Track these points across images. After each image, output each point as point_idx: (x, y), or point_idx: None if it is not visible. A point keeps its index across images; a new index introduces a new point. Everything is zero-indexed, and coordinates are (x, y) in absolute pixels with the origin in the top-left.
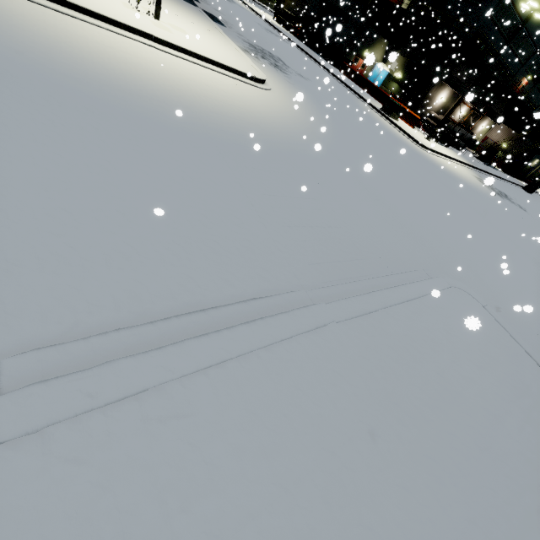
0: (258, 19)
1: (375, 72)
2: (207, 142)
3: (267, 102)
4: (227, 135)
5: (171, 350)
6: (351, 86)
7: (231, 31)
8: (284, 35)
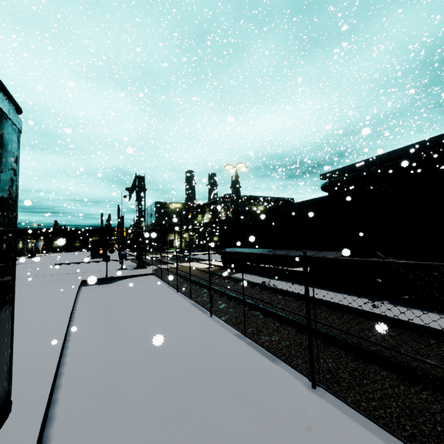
0: None
1: None
2: None
3: None
4: None
5: None
6: None
7: None
8: None
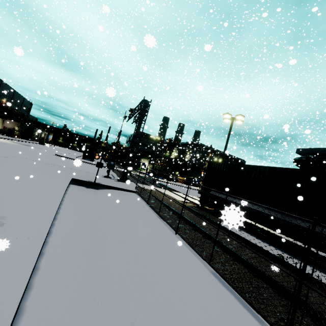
0: None
1: None
2: None
3: None
4: None
5: None
6: None
7: None
8: None
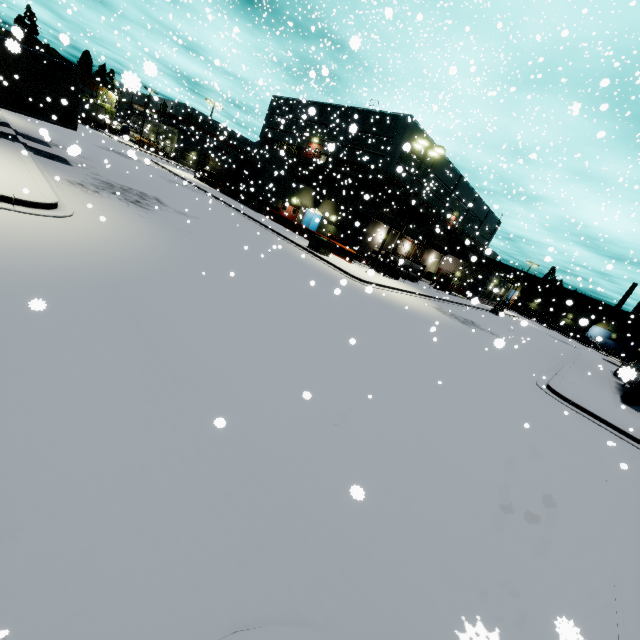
0: (167, 174)
1: (307, 217)
2: None
3: (10, 228)
4: None
5: None
6: (273, 227)
7: (78, 170)
8: (198, 187)
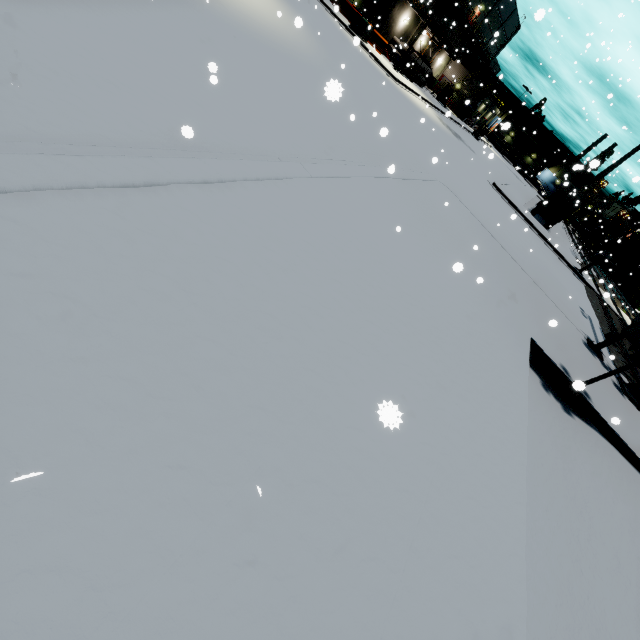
0: None
1: None
2: (256, 44)
3: (264, 4)
4: (263, 39)
5: (339, 166)
6: None
7: None
8: None
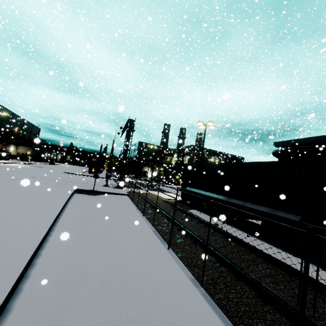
0: None
1: None
2: None
3: None
4: None
5: None
6: None
7: None
8: None
